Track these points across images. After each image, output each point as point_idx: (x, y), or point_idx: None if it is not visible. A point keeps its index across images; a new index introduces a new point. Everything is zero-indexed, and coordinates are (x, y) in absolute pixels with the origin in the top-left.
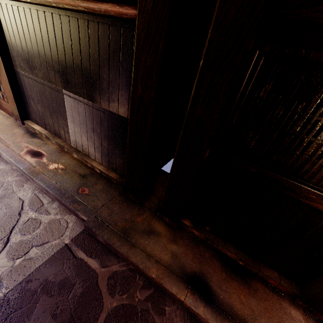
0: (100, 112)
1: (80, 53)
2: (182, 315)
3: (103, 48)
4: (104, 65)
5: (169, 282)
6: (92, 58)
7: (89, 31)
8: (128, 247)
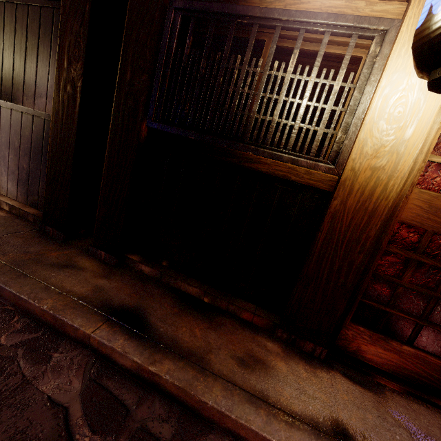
0: (22, 115)
1: (3, 41)
2: (85, 363)
3: (32, 32)
4: (32, 52)
5: (73, 314)
6: (17, 46)
7: (17, 15)
8: (14, 276)
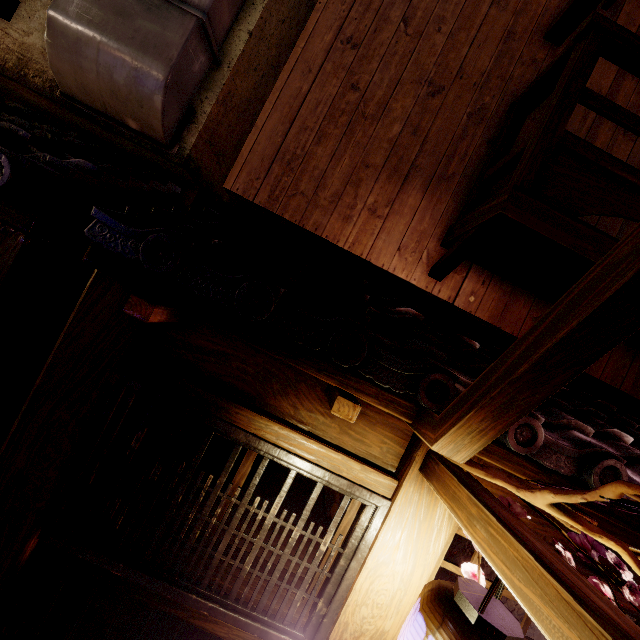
0: None
1: None
2: None
3: None
4: None
5: None
6: None
7: None
8: None
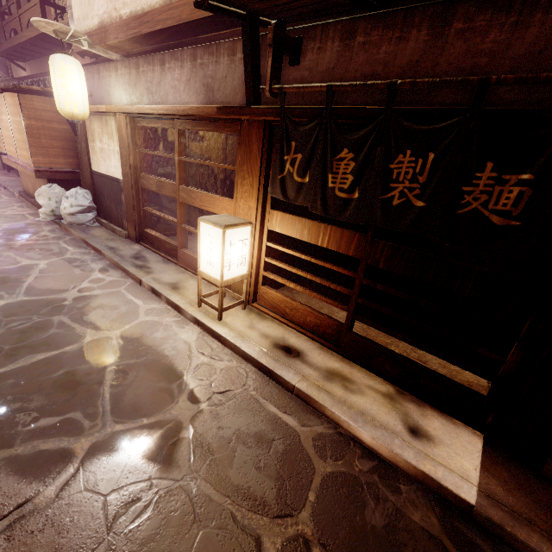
0: None
1: None
2: None
3: None
4: None
5: None
6: None
7: None
8: None
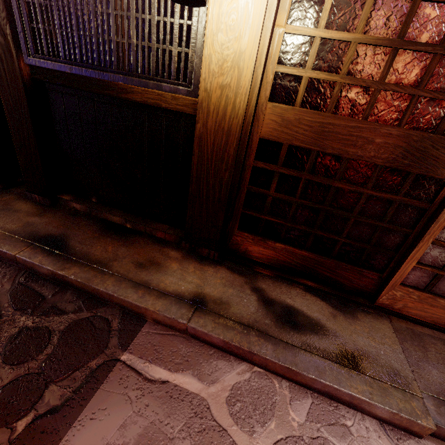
0: None
1: None
2: (16, 274)
3: None
4: None
5: (2, 243)
6: None
7: None
8: None
